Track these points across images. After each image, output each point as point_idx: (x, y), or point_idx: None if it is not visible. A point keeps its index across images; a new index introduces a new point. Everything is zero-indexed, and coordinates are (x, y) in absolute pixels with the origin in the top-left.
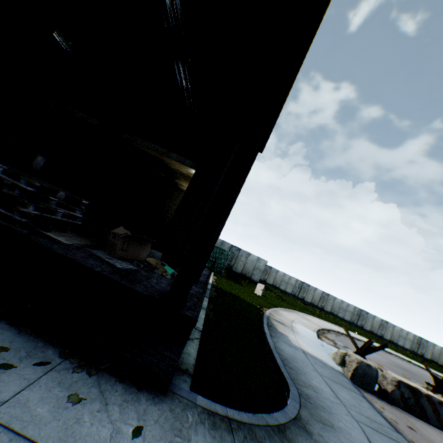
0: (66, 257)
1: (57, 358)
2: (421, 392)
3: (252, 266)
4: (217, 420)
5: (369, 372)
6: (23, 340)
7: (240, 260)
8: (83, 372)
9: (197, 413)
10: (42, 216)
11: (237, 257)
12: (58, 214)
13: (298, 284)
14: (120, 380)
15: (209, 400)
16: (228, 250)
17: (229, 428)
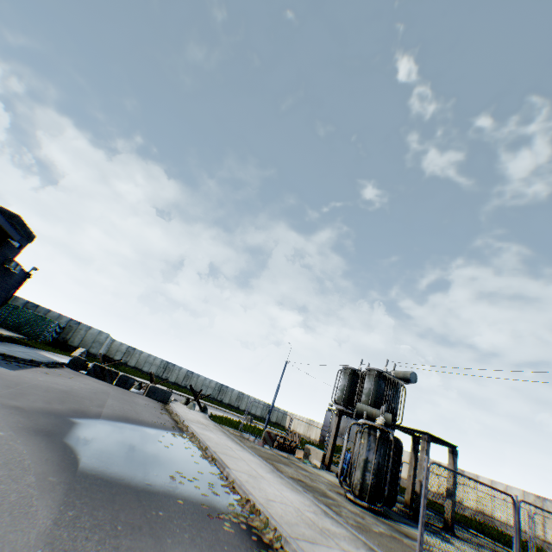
0: None
1: None
2: (107, 368)
3: (93, 339)
4: None
5: (80, 362)
6: None
7: (79, 334)
8: None
9: None
10: None
11: (76, 331)
12: None
13: (164, 364)
14: None
15: None
16: (67, 324)
17: None
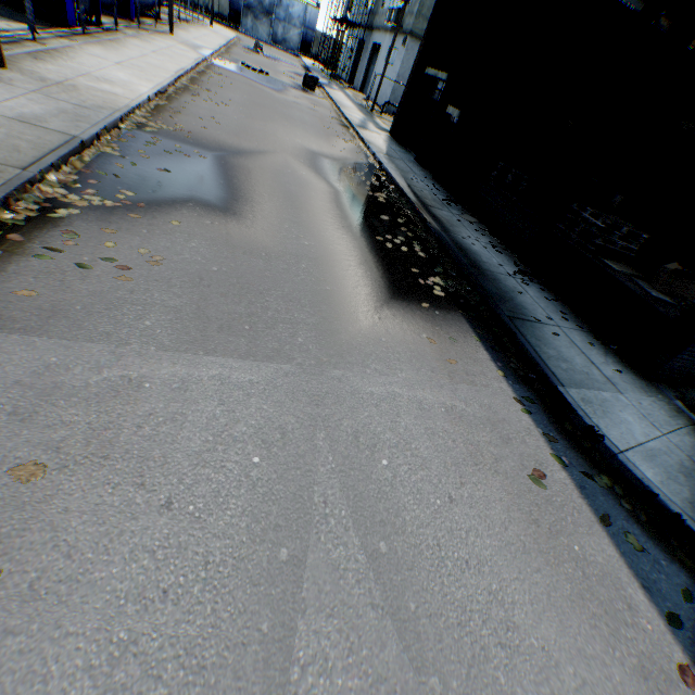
0: (610, 274)
1: (586, 330)
2: None
3: None
4: (681, 414)
5: None
6: (572, 316)
7: None
8: (598, 341)
9: (666, 401)
10: (603, 247)
11: None
12: (616, 245)
13: None
14: (618, 357)
15: (686, 409)
16: None
17: (689, 423)
